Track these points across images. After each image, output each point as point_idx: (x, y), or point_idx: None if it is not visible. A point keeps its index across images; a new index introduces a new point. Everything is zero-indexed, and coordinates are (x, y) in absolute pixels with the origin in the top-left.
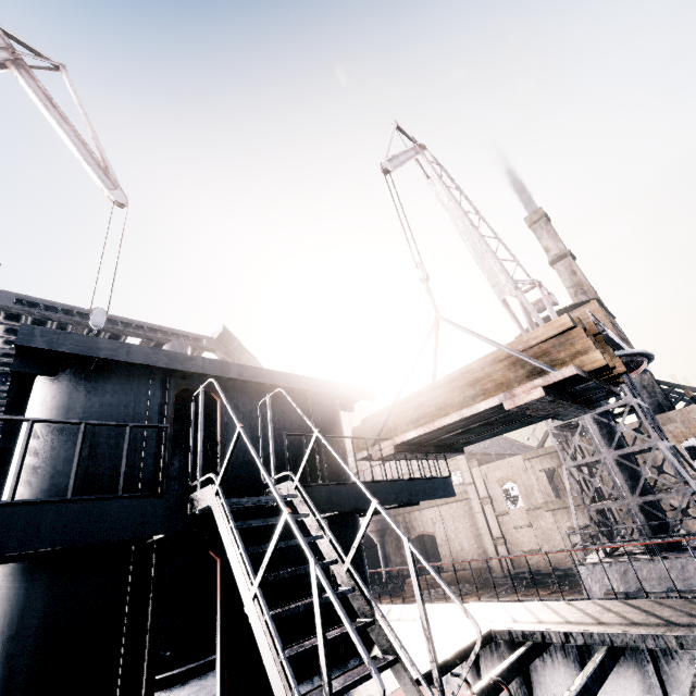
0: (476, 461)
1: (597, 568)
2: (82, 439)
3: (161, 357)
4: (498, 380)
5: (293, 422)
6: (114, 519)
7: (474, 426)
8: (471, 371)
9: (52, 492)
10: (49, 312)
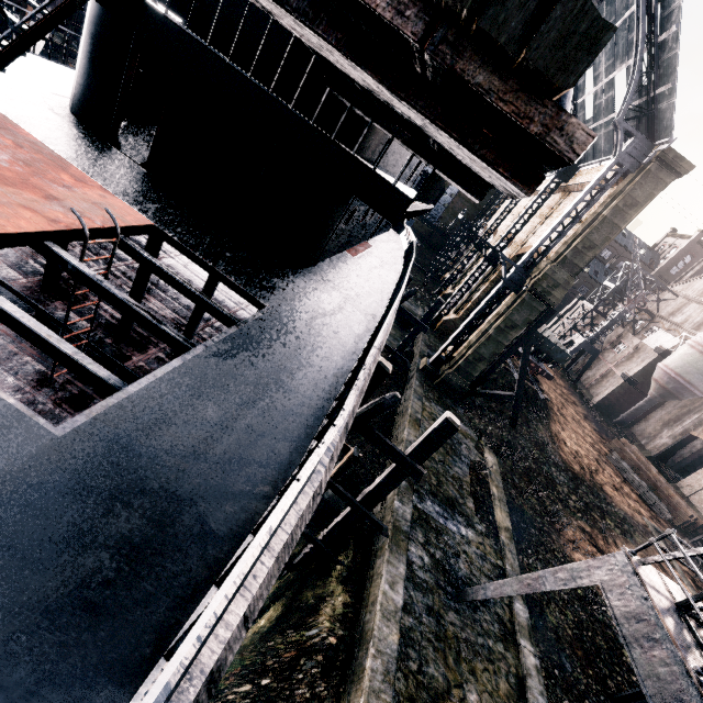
0: None
1: (632, 578)
2: None
3: None
4: None
5: None
6: None
7: None
8: None
9: None
10: None
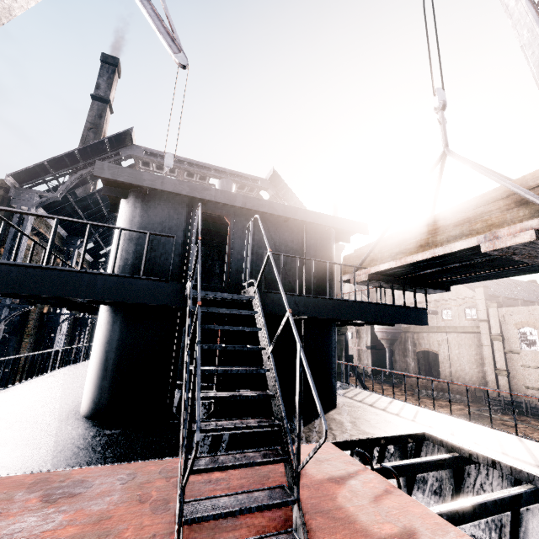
0: (496, 303)
1: None
2: (118, 239)
3: (185, 187)
4: (490, 220)
5: (287, 245)
6: (138, 290)
7: (454, 267)
8: (463, 210)
9: (124, 270)
10: (162, 160)
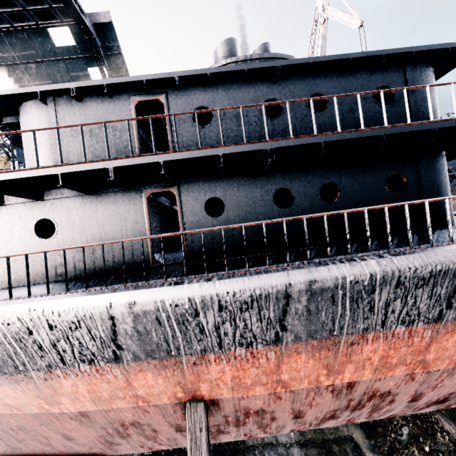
0: None
1: None
2: None
3: None
4: None
5: None
6: None
7: None
8: None
9: None
10: None
